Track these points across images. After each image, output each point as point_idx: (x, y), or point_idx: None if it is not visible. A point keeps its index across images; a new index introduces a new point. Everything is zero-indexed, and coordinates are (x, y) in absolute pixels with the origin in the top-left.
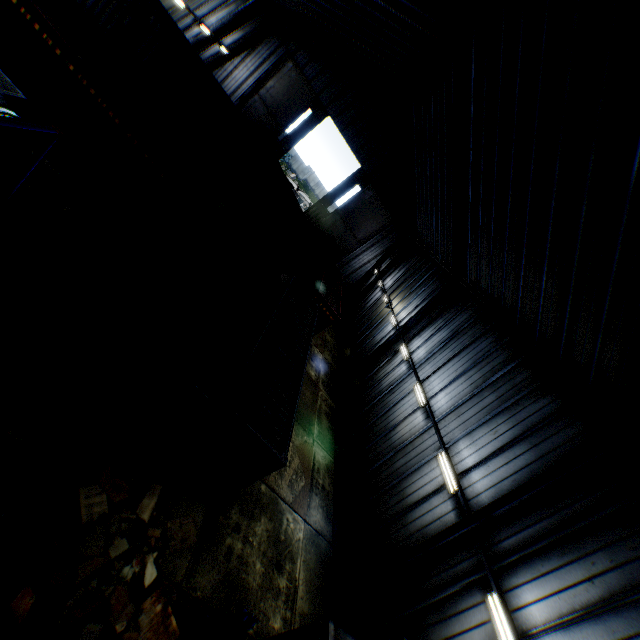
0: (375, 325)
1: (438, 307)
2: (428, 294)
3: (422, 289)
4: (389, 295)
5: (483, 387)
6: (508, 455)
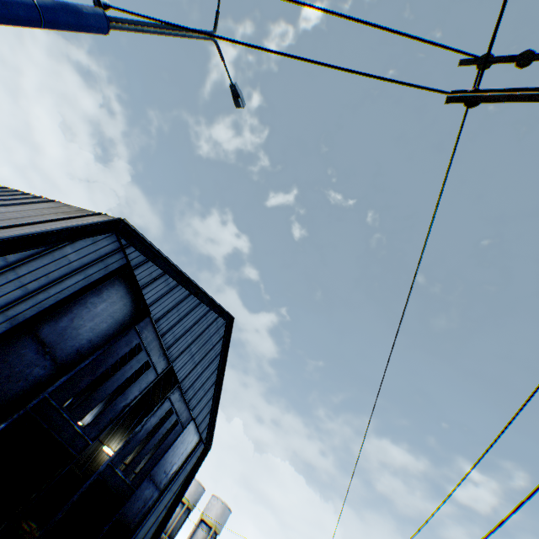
0: None
1: None
2: None
3: None
4: None
5: None
6: None
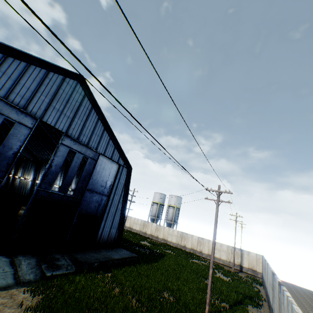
0: (26, 186)
1: (39, 168)
2: (35, 168)
3: (32, 168)
4: (23, 177)
5: None
6: (62, 176)
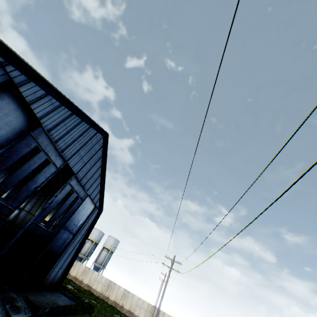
0: None
1: None
2: None
3: None
4: None
5: (0, 178)
6: None
